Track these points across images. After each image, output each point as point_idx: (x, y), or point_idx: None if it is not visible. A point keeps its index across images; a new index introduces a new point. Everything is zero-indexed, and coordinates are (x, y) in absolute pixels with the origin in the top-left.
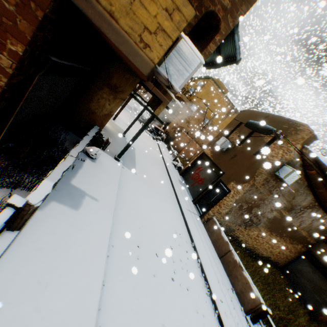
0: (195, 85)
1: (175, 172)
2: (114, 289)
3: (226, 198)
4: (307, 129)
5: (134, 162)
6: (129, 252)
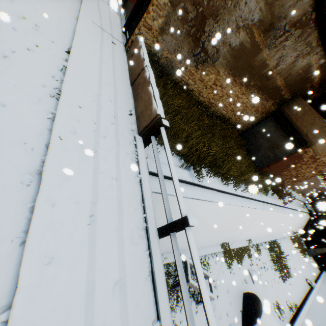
0: None
1: None
2: None
3: None
4: None
5: None
6: None
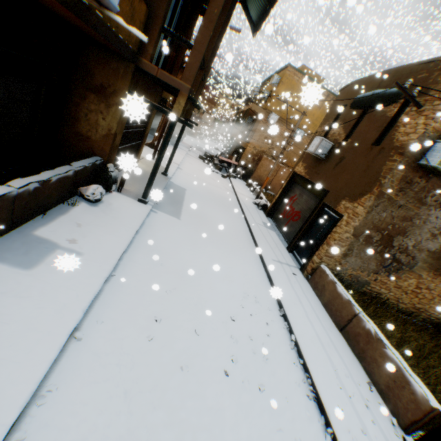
0: (270, 87)
1: (257, 213)
2: (74, 399)
3: (336, 229)
4: None
5: (180, 205)
6: (131, 330)
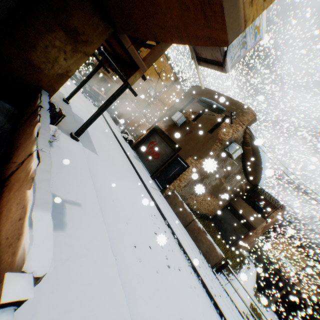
0: None
1: (127, 146)
2: (137, 313)
3: (185, 173)
4: (251, 112)
5: (90, 138)
6: (130, 258)
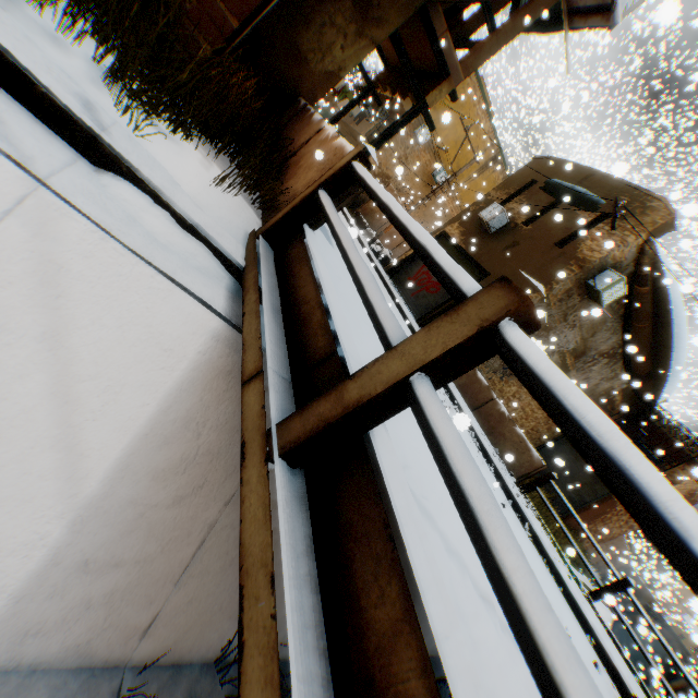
0: None
1: (380, 265)
2: None
3: None
4: (664, 208)
5: None
6: None
